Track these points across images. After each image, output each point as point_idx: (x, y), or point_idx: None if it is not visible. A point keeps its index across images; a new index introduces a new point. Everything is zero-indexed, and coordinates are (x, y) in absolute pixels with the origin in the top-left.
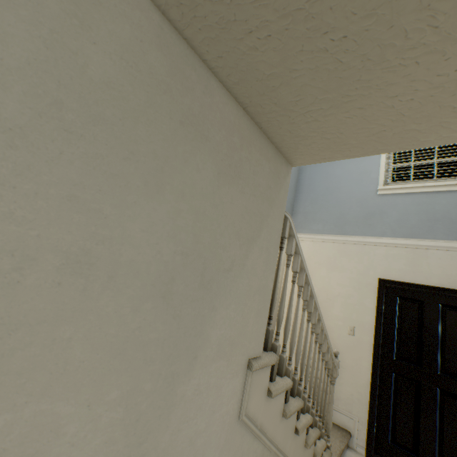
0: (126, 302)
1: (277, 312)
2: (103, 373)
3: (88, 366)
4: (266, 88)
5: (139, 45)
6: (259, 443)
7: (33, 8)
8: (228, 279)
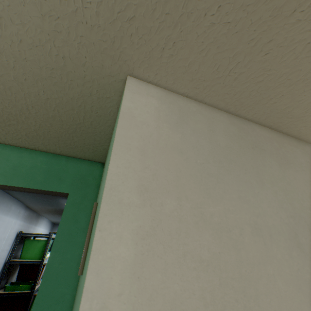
0: (283, 251)
1: None
2: (298, 302)
3: (289, 295)
4: (283, 114)
5: (226, 127)
6: None
7: (203, 134)
8: None
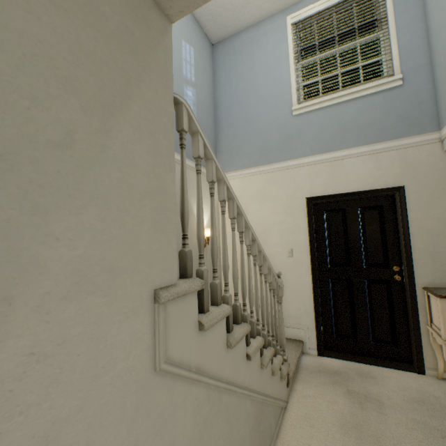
0: None
1: (221, 257)
2: None
3: None
4: None
5: None
6: (200, 387)
7: None
8: (68, 163)
